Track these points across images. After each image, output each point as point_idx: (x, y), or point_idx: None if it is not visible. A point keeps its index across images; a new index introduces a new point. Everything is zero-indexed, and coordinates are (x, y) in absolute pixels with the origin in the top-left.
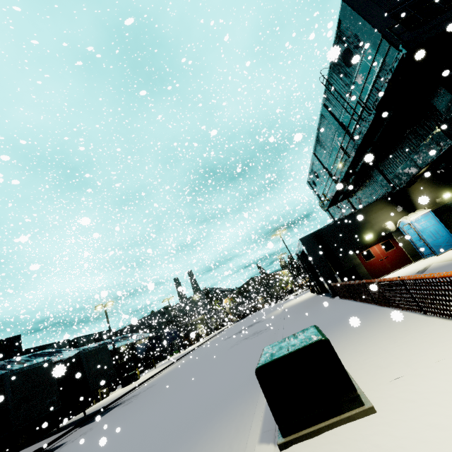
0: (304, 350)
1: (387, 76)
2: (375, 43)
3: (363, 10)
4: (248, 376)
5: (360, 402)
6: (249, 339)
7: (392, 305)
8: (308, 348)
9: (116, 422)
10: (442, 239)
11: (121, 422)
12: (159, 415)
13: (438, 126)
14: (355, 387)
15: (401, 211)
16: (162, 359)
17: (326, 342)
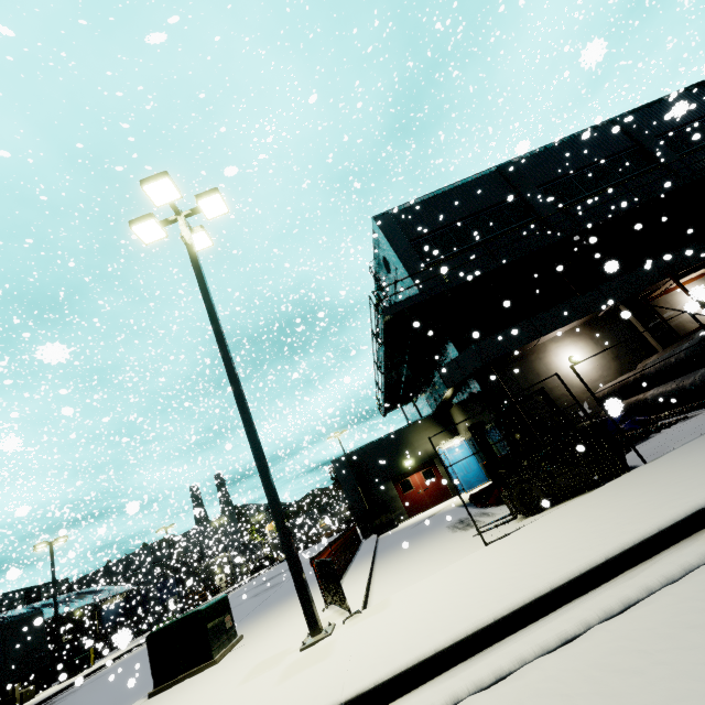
0: (185, 619)
1: (382, 325)
2: (400, 268)
3: (389, 234)
4: None
5: (211, 656)
6: (256, 596)
7: (347, 564)
8: (188, 617)
9: None
10: (473, 473)
11: None
12: (90, 704)
13: (438, 370)
14: (211, 646)
15: (446, 433)
16: (143, 631)
17: (201, 612)
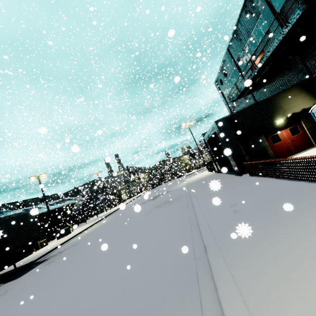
0: None
1: None
2: None
3: None
4: (169, 272)
5: None
6: (162, 208)
7: None
8: None
9: (23, 294)
10: None
11: (25, 298)
12: (55, 309)
13: None
14: None
15: (313, 98)
16: (93, 215)
17: None
